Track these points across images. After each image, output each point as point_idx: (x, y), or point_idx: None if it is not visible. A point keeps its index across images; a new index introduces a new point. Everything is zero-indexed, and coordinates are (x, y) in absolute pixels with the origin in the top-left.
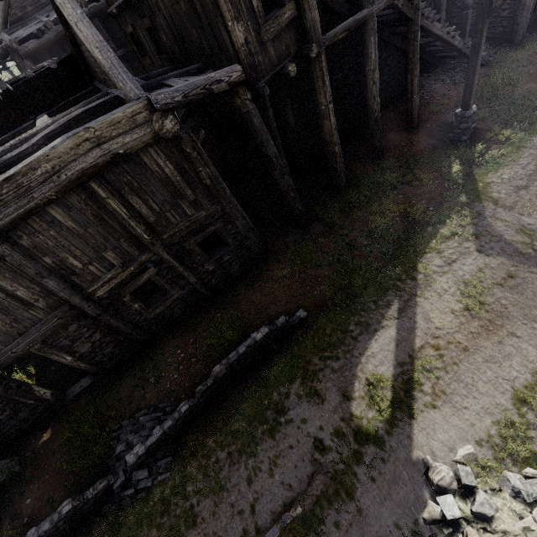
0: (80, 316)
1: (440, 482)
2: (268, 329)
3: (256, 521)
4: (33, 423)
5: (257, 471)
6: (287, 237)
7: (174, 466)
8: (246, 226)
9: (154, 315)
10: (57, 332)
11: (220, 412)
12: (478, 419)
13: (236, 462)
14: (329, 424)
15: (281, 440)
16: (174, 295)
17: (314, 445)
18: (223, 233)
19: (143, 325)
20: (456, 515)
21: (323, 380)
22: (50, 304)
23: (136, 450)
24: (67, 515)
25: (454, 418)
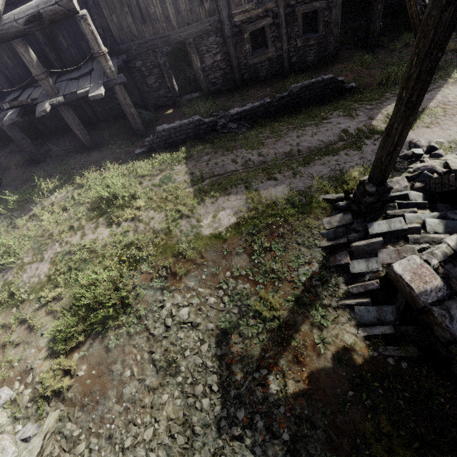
0: (218, 33)
1: (417, 142)
2: (333, 76)
3: (298, 148)
4: (162, 104)
5: (303, 134)
6: (354, 53)
7: (251, 129)
8: (336, 19)
9: (252, 63)
10: (203, 37)
11: (283, 117)
12: (454, 132)
13: (291, 130)
14: (354, 126)
15: (322, 127)
16: (269, 54)
17: (342, 131)
18: (320, 16)
19: (242, 68)
20: (421, 153)
21: (358, 110)
22: (211, 9)
23: (236, 109)
24: (195, 123)
25: (438, 131)
